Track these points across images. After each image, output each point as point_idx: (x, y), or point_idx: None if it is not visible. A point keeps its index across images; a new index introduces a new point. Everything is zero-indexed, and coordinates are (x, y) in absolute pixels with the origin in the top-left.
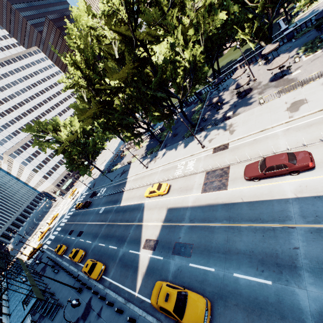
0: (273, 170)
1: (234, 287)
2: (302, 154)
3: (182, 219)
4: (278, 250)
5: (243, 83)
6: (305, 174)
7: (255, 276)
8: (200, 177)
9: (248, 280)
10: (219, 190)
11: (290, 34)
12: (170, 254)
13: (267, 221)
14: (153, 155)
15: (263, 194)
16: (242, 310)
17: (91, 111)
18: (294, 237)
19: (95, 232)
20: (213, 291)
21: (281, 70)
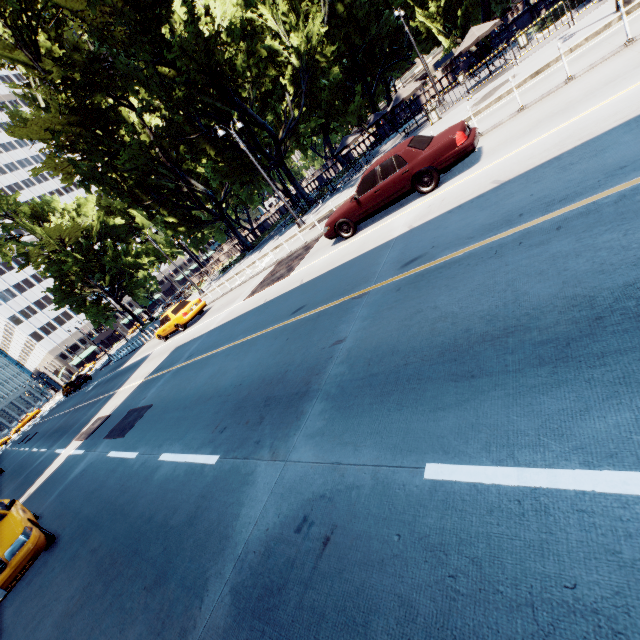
0: (375, 183)
1: (133, 495)
2: (450, 127)
3: (178, 360)
4: (296, 360)
5: (405, 93)
6: (453, 180)
7: (197, 450)
8: (263, 275)
9: (175, 465)
10: (275, 282)
11: (523, 18)
12: (100, 439)
13: (317, 303)
14: (226, 271)
15: (346, 254)
16: (91, 567)
17: (47, 126)
18: (352, 316)
19: (48, 429)
20: (86, 517)
21: (492, 70)
